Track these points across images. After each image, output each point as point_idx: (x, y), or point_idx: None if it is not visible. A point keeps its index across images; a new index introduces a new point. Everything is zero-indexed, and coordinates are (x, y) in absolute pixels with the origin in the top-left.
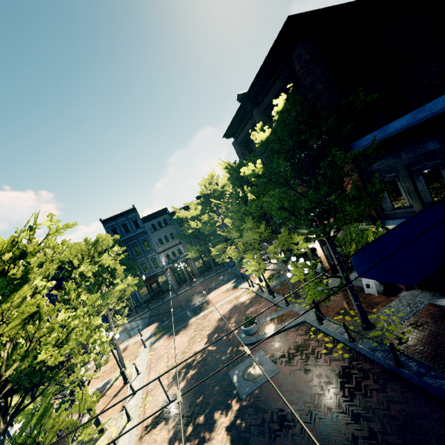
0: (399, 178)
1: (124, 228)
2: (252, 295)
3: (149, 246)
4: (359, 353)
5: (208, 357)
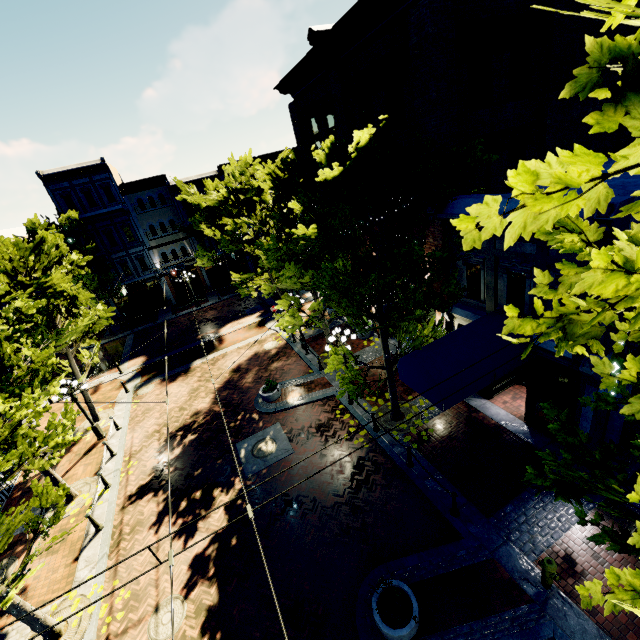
0: (485, 266)
1: (85, 197)
2: (281, 342)
3: (132, 235)
4: (378, 444)
5: (214, 420)
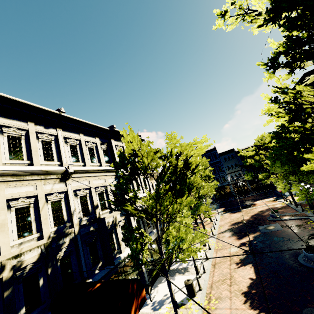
0: None
1: (208, 158)
2: (283, 205)
3: (221, 169)
4: None
5: (250, 221)
